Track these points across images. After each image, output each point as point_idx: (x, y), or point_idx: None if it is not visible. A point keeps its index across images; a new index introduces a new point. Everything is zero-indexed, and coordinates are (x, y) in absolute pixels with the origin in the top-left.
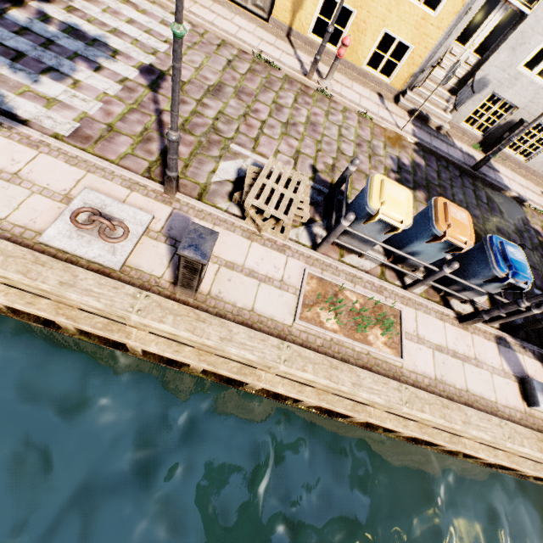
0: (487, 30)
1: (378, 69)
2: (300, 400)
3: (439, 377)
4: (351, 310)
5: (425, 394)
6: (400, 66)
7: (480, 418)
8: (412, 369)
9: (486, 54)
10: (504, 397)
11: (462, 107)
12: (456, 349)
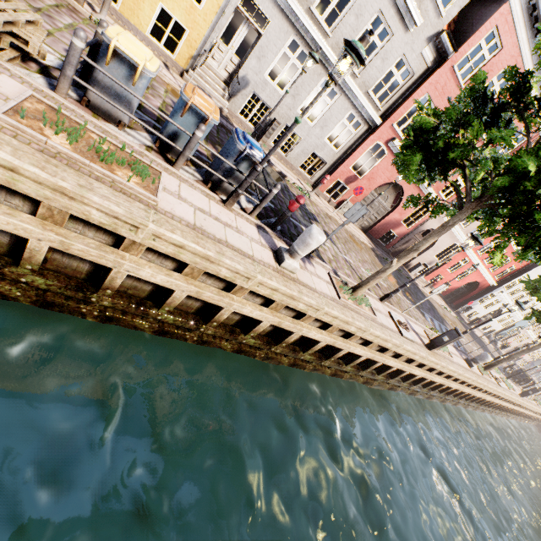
0: (240, 39)
1: (162, 42)
2: (15, 233)
3: (199, 225)
4: (94, 144)
5: (178, 224)
6: (180, 45)
7: (235, 255)
8: (169, 211)
9: (244, 59)
10: (260, 256)
11: (236, 99)
12: (219, 217)
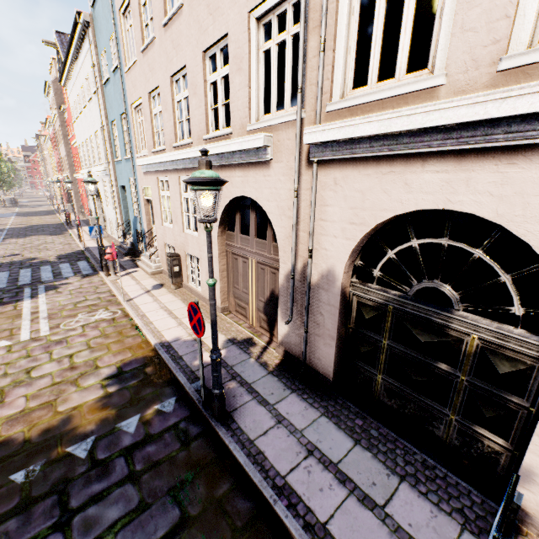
0: None
1: None
2: None
3: None
4: None
5: None
6: None
7: None
8: None
9: None
10: None
11: None
12: None
